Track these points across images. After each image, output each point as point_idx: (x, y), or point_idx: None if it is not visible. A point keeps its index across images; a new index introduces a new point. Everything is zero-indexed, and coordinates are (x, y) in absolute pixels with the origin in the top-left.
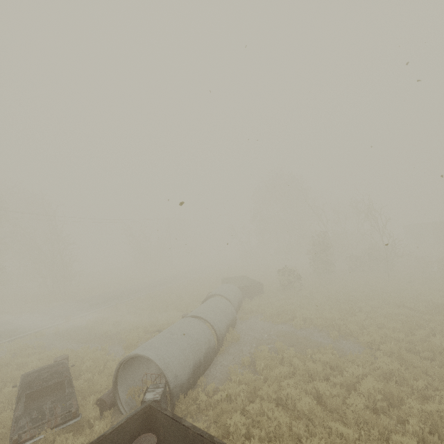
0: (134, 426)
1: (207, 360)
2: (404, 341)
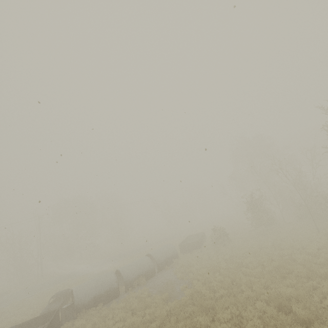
0: (50, 315)
1: (108, 294)
2: (205, 297)
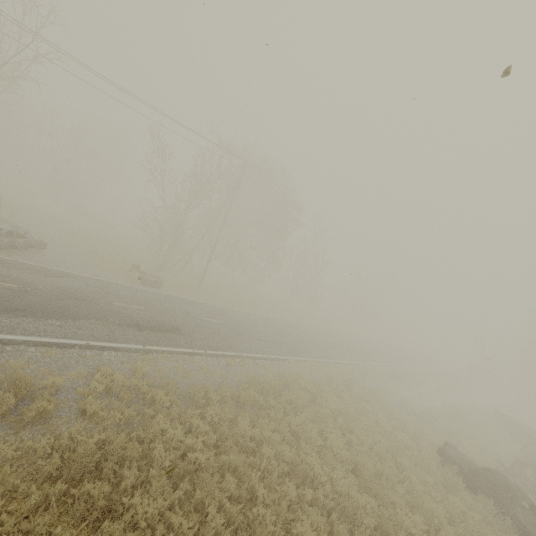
0: None
1: None
2: None
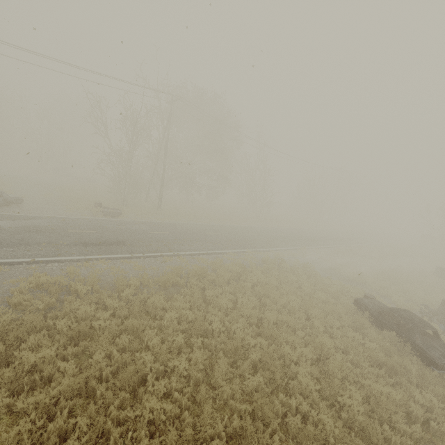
0: None
1: None
2: None
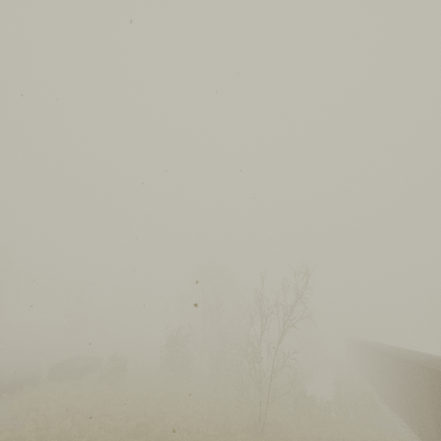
0: None
1: None
2: None
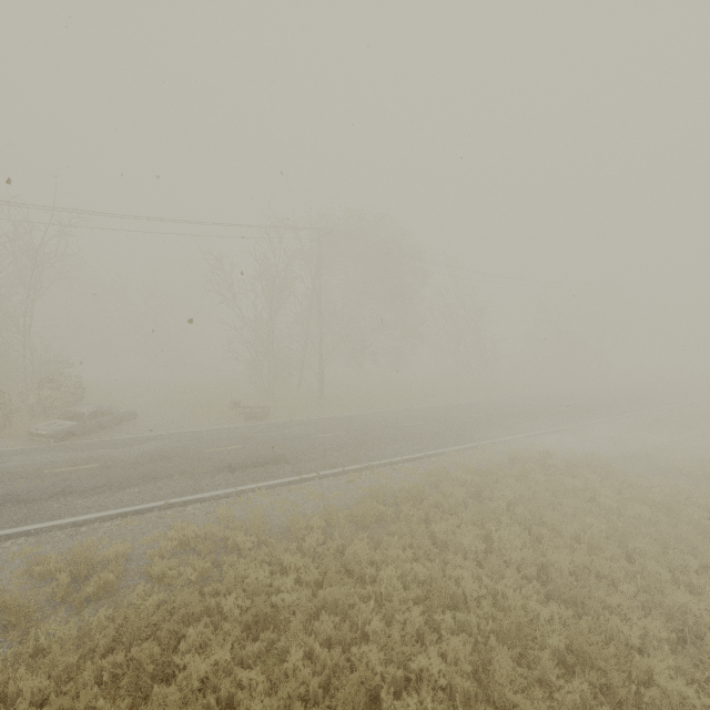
0: None
1: None
2: None
